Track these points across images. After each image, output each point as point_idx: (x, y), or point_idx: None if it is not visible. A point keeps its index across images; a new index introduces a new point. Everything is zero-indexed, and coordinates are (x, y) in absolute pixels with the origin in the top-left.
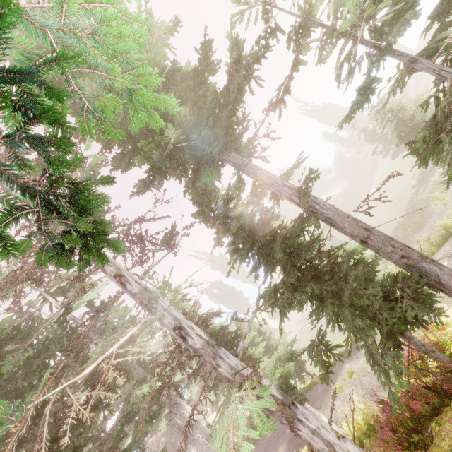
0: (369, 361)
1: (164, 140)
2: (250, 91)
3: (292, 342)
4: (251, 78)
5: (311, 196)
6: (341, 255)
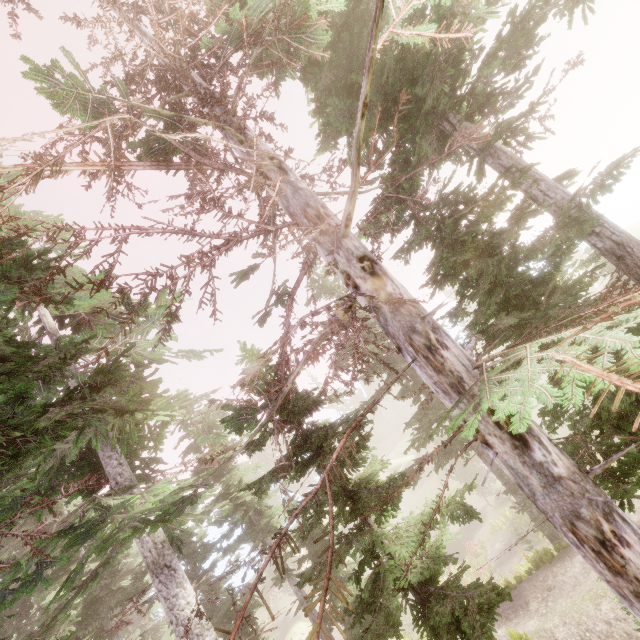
0: None
1: None
2: (568, 21)
3: (465, 489)
4: None
5: (593, 210)
6: None
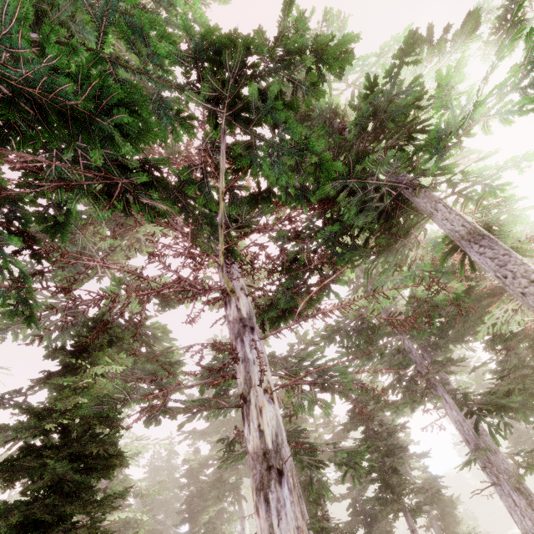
0: None
1: None
2: None
3: None
4: None
5: None
6: None
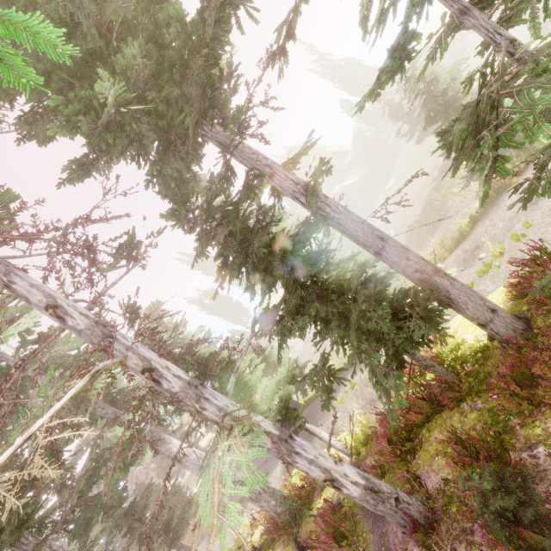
0: (372, 381)
1: (99, 98)
2: (238, 26)
3: (294, 363)
4: (239, 2)
5: (320, 195)
6: (352, 267)
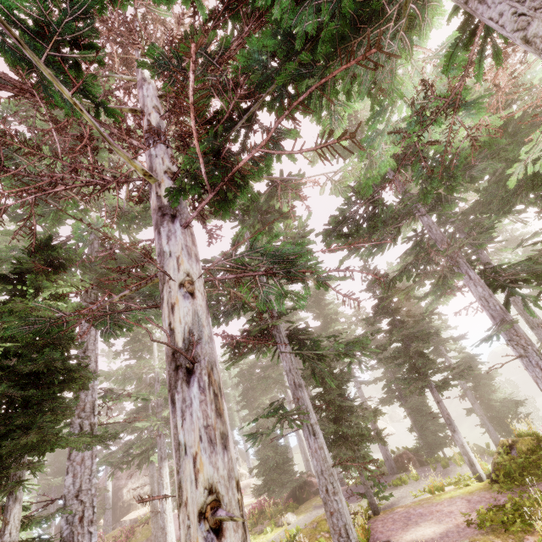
0: None
1: None
2: None
3: None
4: None
5: None
6: None
